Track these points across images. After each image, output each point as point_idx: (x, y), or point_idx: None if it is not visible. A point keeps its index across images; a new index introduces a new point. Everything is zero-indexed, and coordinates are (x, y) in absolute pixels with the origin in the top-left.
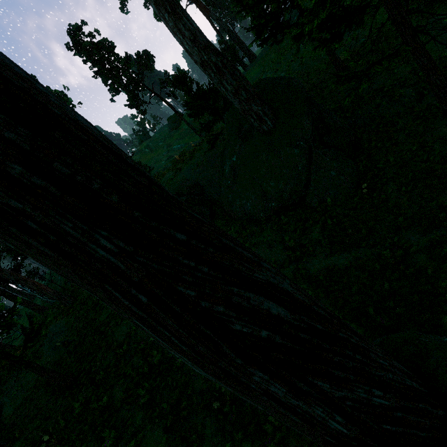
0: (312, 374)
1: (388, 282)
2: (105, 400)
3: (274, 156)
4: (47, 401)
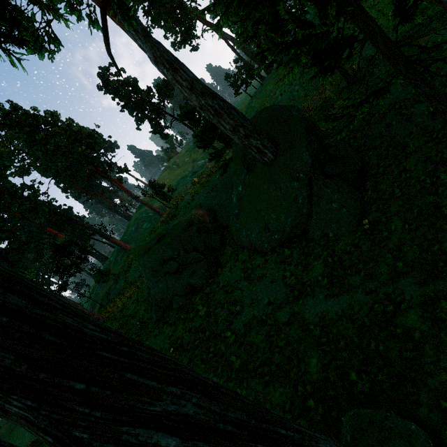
0: None
1: (376, 341)
2: None
3: (274, 188)
4: None
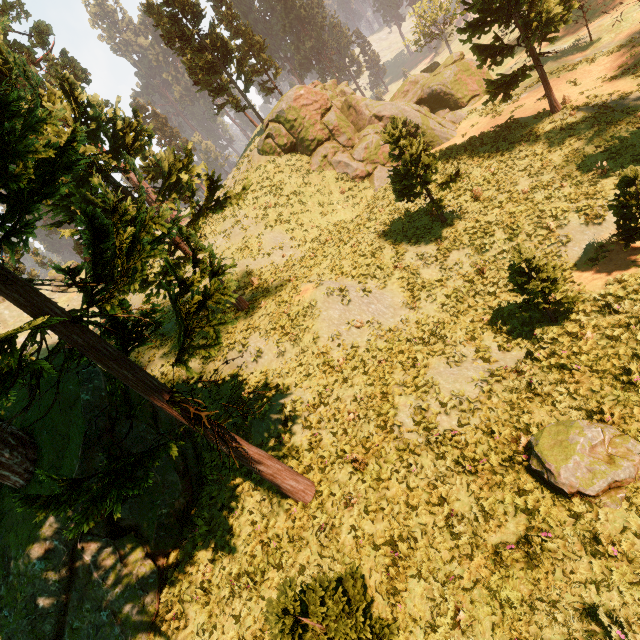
0: None
1: None
2: None
3: None
4: None
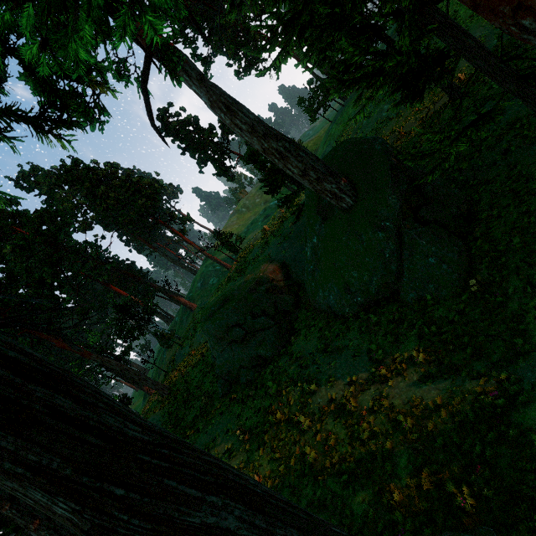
0: None
1: (482, 442)
2: None
3: (355, 240)
4: None
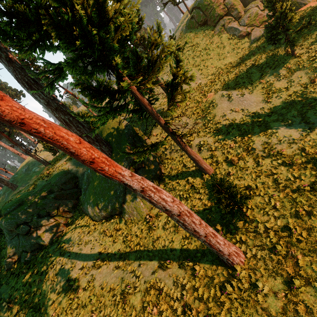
0: None
1: (117, 313)
2: None
3: (105, 181)
4: None
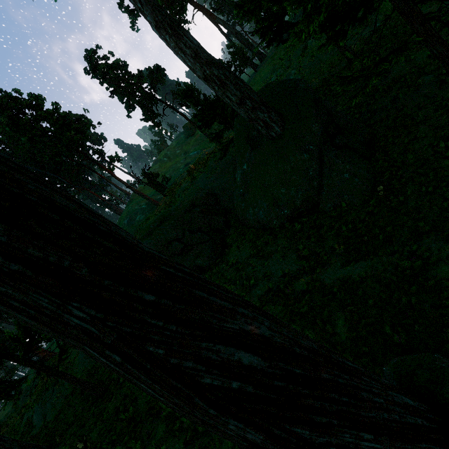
0: (289, 422)
1: (406, 295)
2: (131, 411)
3: (283, 162)
4: (82, 409)
